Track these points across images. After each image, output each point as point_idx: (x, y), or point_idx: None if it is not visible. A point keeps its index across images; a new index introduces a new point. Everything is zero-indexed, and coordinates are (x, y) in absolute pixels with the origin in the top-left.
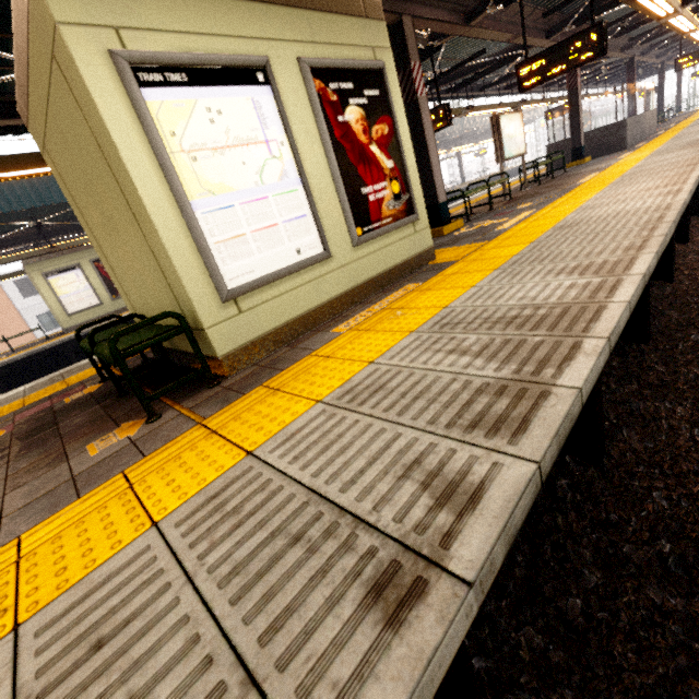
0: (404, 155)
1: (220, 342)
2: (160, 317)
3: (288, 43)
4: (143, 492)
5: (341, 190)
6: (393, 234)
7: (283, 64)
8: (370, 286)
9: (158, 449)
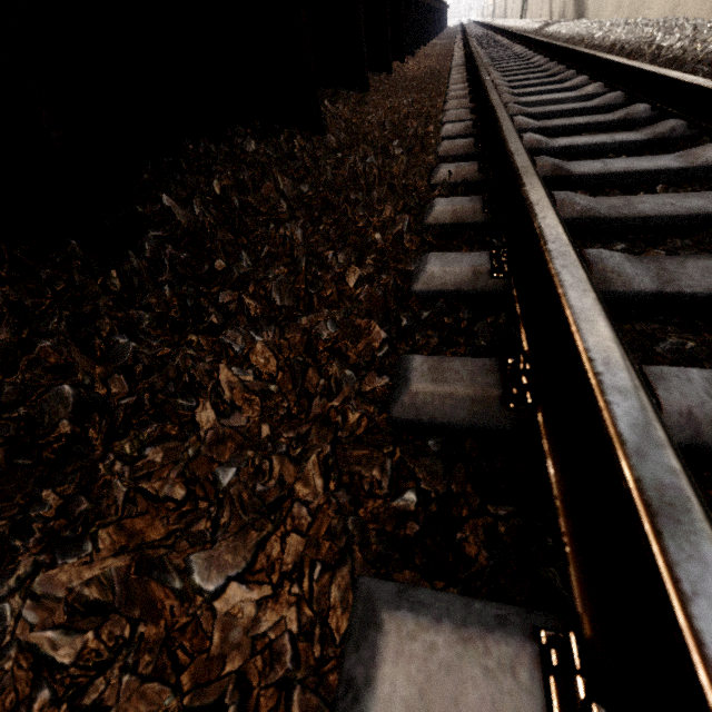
0: None
1: None
2: None
3: None
4: None
5: None
6: None
7: None
8: None
9: None
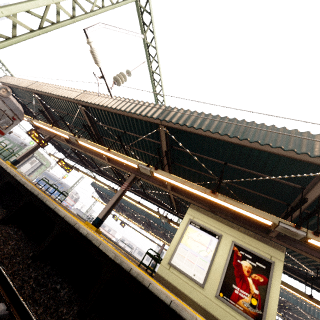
0: (268, 296)
1: (159, 269)
2: (157, 253)
3: (232, 236)
4: (123, 256)
5: (222, 276)
6: (240, 316)
7: (227, 239)
8: (212, 318)
9: (131, 262)
